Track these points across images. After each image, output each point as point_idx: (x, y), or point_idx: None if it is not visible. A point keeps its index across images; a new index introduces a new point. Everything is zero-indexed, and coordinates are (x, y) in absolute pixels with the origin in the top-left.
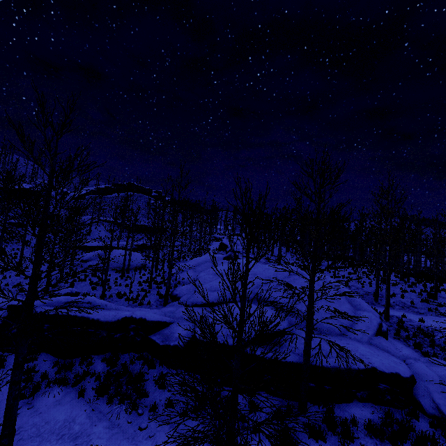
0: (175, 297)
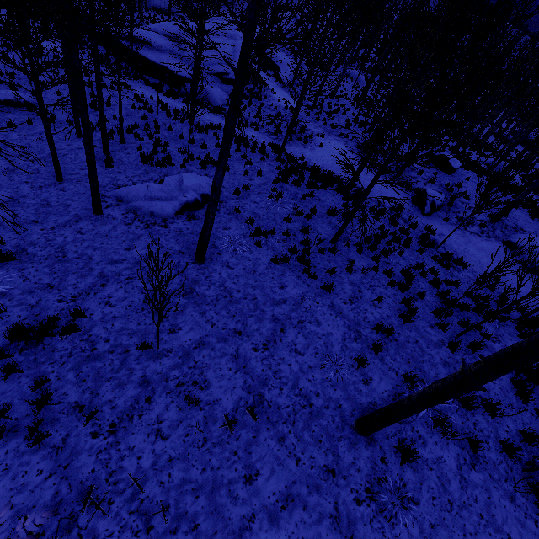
0: None
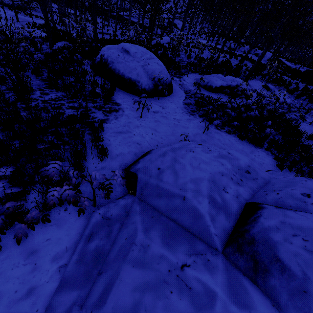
0: None
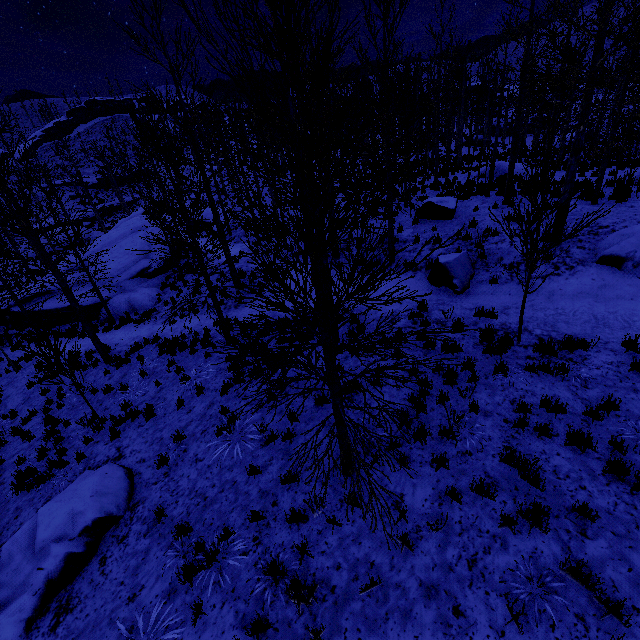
0: None
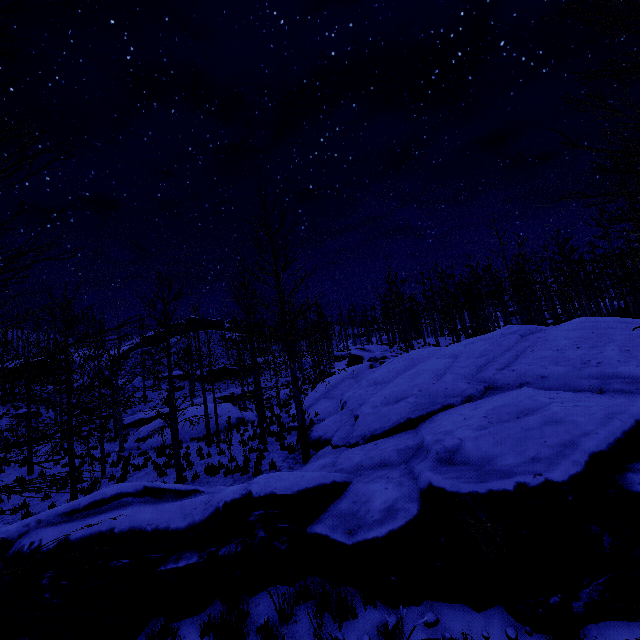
0: (319, 441)
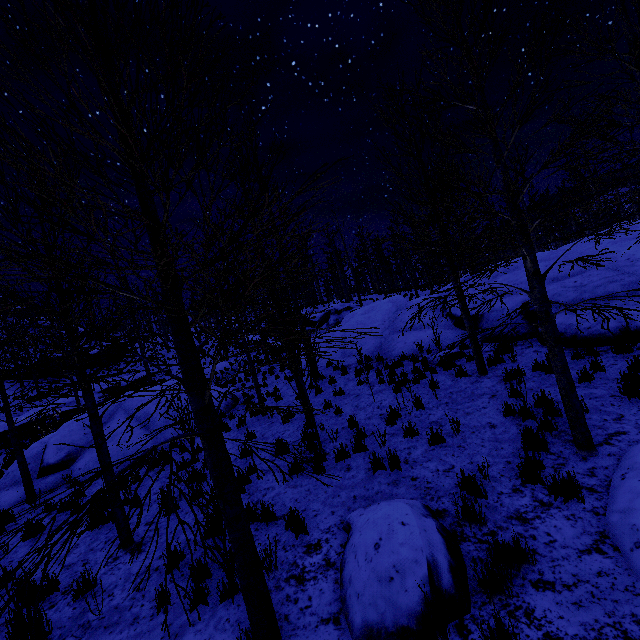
0: None
